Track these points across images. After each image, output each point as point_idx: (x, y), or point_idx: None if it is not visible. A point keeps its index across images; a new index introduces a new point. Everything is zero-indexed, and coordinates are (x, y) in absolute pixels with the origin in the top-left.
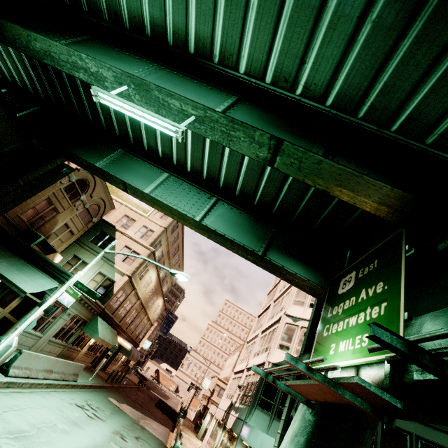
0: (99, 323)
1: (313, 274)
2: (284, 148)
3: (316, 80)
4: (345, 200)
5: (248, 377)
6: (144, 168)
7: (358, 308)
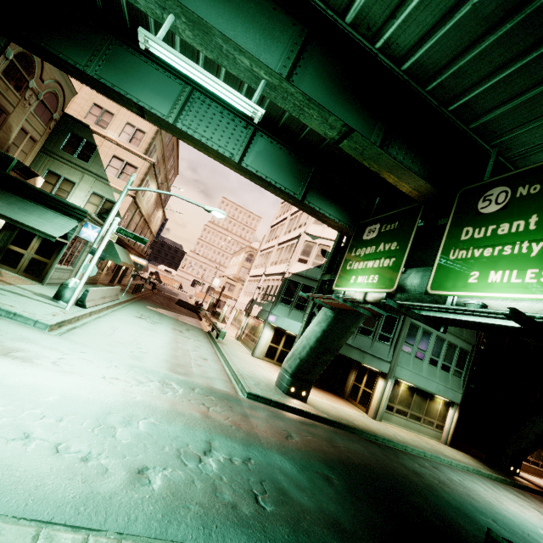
0: (116, 248)
1: (343, 214)
2: (354, 136)
3: (400, 40)
4: (390, 182)
5: (267, 281)
6: (155, 75)
7: (376, 256)
